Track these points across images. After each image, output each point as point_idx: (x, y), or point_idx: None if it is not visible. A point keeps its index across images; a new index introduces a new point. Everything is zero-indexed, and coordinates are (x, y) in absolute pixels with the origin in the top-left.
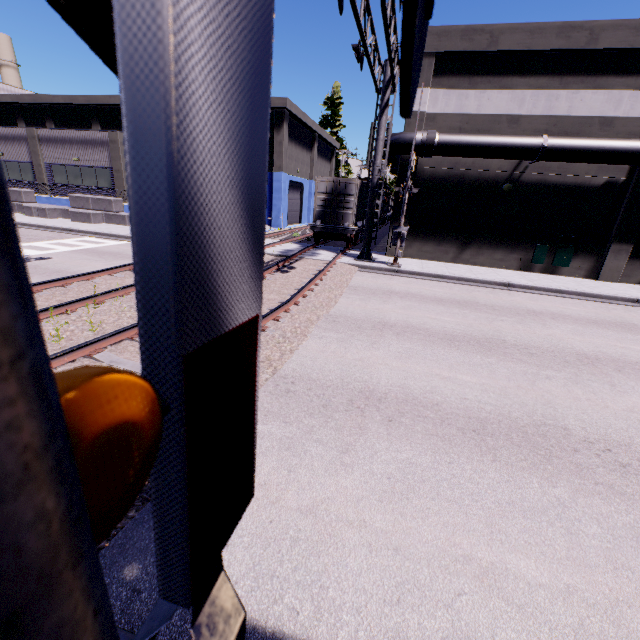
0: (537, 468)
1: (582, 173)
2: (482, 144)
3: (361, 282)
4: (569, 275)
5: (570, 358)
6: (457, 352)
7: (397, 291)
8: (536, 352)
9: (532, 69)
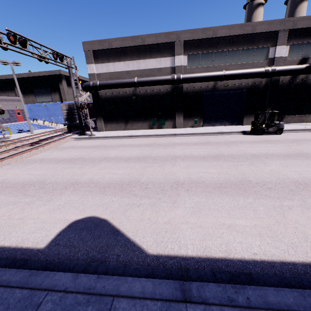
0: (9, 193)
1: (158, 89)
2: (114, 83)
3: (66, 145)
4: (167, 128)
5: (97, 160)
6: (53, 165)
7: (76, 146)
8: (88, 160)
9: (128, 53)
